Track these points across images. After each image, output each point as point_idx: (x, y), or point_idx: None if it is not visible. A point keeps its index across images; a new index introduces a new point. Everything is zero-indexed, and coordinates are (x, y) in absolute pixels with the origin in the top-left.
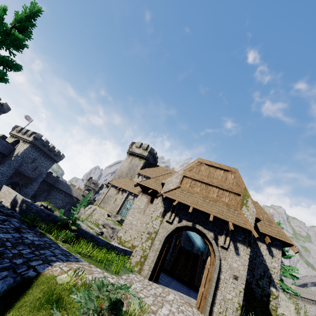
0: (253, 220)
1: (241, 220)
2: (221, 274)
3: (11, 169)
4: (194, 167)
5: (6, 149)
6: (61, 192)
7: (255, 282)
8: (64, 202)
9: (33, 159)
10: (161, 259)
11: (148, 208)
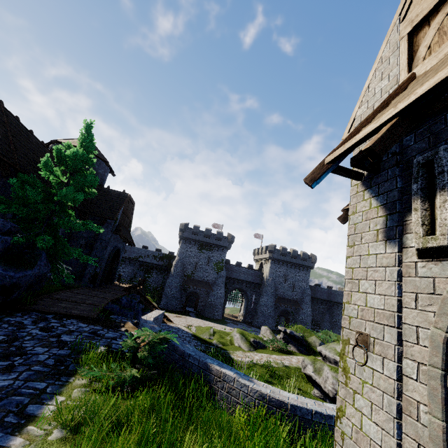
0: None
1: None
2: None
3: (269, 297)
4: None
5: (256, 277)
6: None
7: None
8: None
9: (284, 277)
10: None
11: None
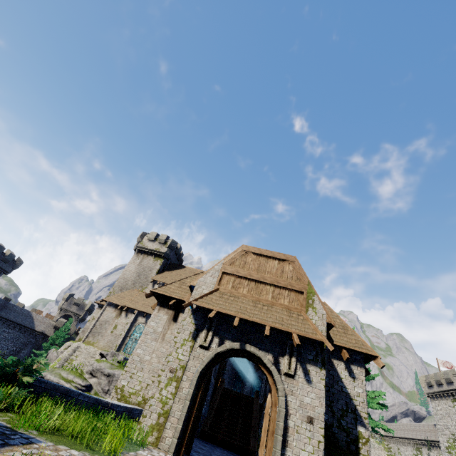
0: (323, 327)
1: (309, 328)
2: (289, 419)
3: None
4: (237, 259)
5: None
6: (13, 326)
7: (337, 423)
8: (18, 343)
9: None
10: (193, 413)
11: (169, 330)
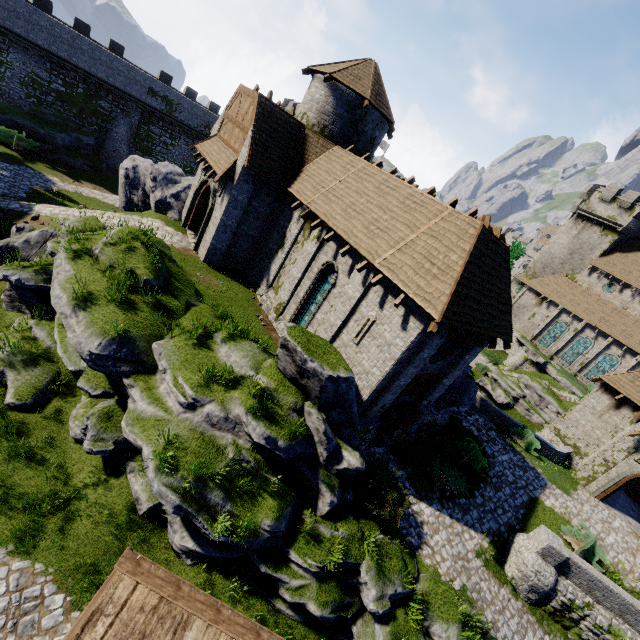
0: None
1: None
2: None
3: None
4: None
5: None
6: None
7: None
8: None
9: None
10: (614, 488)
11: (608, 413)
